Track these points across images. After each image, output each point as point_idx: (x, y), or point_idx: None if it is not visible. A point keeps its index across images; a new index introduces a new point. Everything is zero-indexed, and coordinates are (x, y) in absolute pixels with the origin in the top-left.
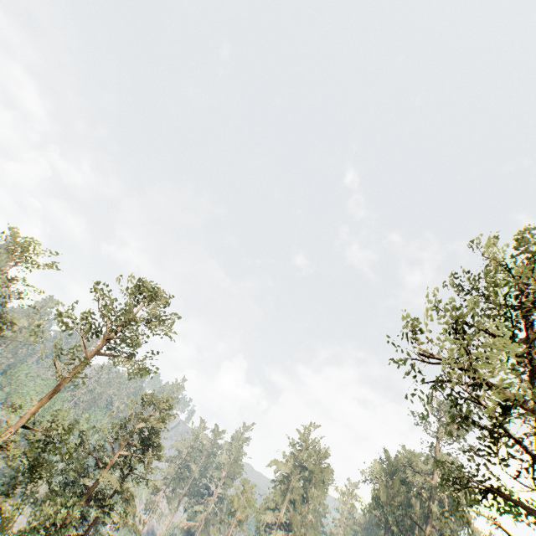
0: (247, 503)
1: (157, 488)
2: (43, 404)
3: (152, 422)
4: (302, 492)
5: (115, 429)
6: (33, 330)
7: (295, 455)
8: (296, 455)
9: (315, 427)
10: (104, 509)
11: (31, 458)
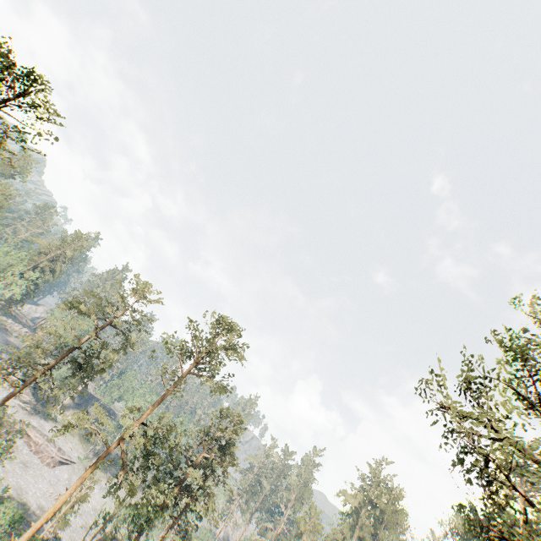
0: (313, 528)
1: (231, 492)
2: (154, 408)
3: (228, 433)
4: (372, 530)
5: (200, 434)
6: (150, 353)
7: (365, 489)
8: (366, 489)
9: (387, 463)
10: (191, 499)
11: (148, 447)
